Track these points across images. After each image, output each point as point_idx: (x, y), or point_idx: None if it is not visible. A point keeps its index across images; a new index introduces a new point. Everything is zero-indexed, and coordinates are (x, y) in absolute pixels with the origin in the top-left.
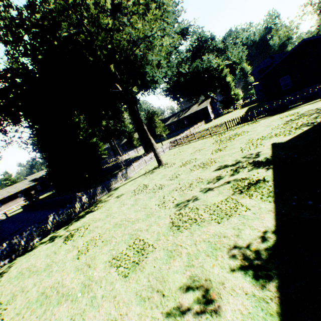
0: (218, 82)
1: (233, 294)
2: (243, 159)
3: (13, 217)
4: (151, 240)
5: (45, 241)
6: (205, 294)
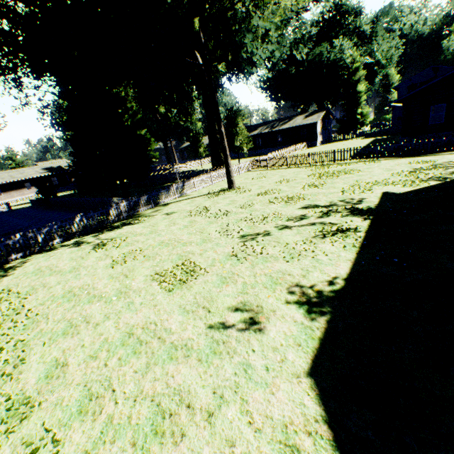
0: (345, 88)
1: (282, 320)
2: (340, 203)
3: (18, 212)
4: (204, 265)
5: (69, 244)
6: (253, 316)
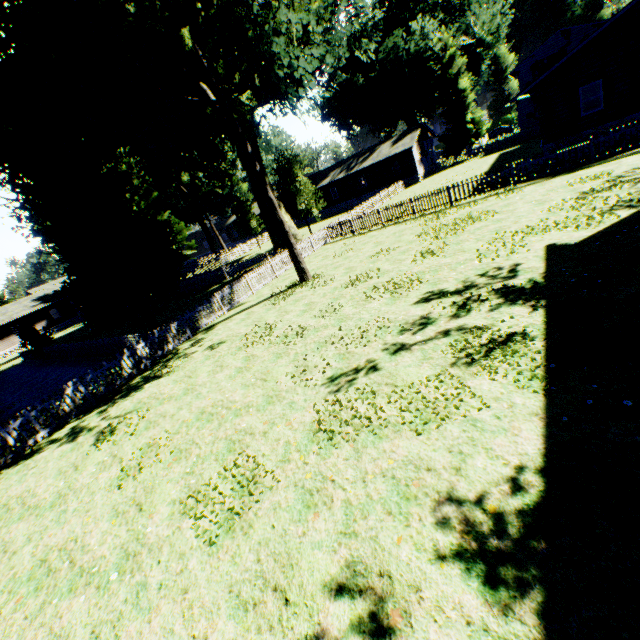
0: (441, 89)
1: (439, 620)
2: (481, 280)
3: (4, 376)
4: (272, 460)
5: (60, 437)
6: (377, 612)
